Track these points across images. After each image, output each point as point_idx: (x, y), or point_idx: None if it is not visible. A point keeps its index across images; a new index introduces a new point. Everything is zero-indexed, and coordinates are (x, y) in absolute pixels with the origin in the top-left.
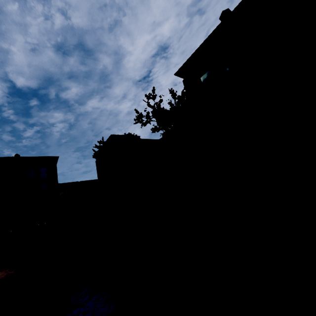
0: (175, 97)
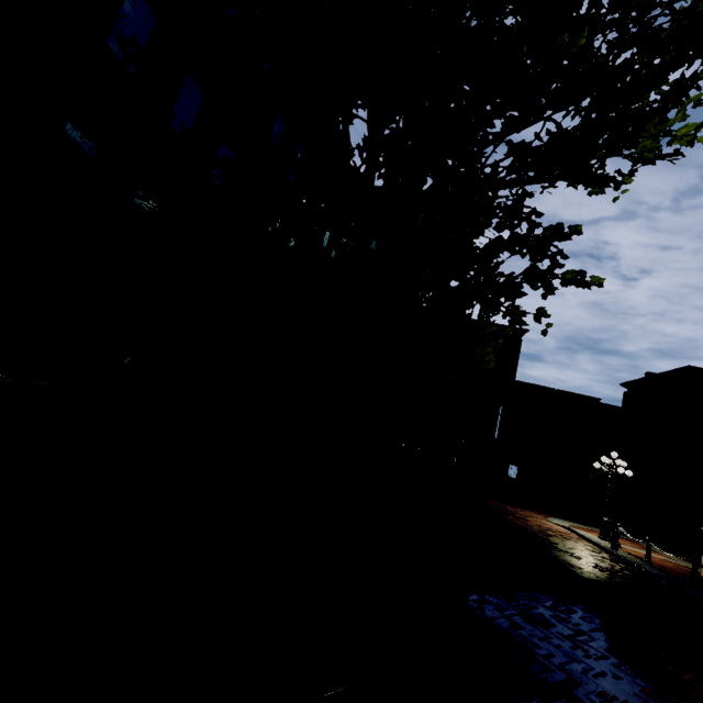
0: None
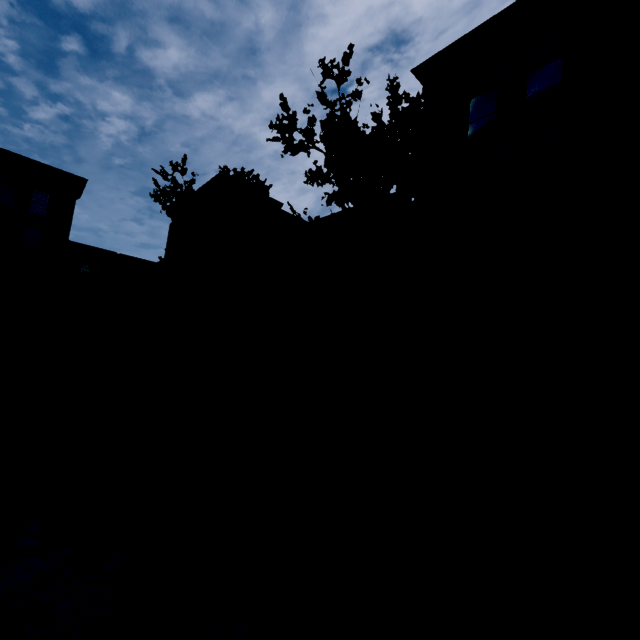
0: (395, 107)
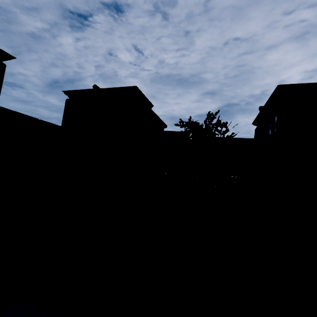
0: None
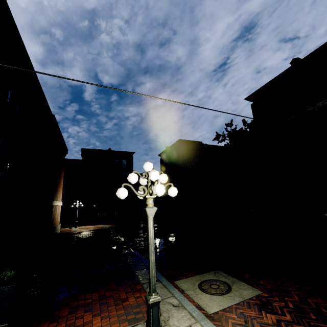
0: (245, 124)
